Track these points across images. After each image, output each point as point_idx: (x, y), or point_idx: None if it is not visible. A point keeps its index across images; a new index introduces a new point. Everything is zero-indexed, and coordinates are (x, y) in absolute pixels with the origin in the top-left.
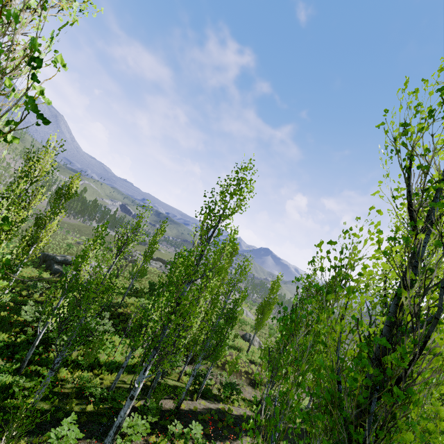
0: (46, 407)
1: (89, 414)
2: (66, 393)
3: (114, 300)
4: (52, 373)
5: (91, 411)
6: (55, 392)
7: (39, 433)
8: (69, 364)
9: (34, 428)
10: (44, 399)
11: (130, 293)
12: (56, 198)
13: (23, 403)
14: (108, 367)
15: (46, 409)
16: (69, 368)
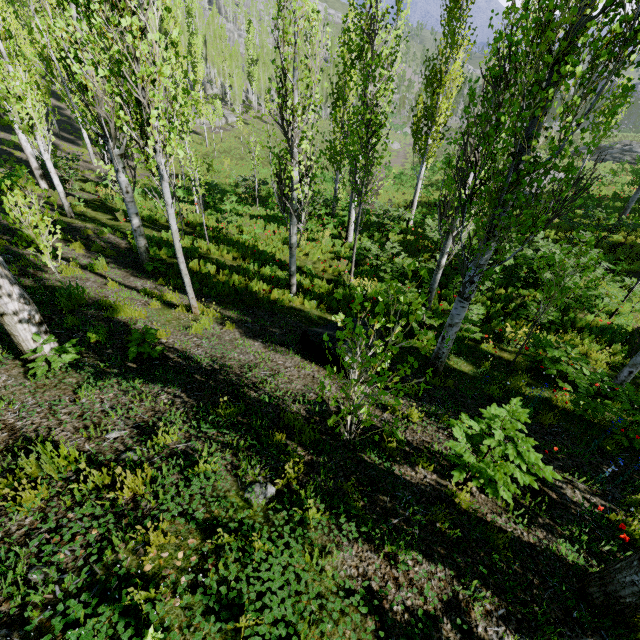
0: (466, 369)
1: (561, 415)
2: (504, 358)
3: (599, 214)
4: (462, 304)
5: (564, 409)
6: (484, 350)
7: (451, 408)
8: (507, 315)
9: (443, 395)
10: (463, 356)
11: (639, 207)
12: (451, 10)
13: (428, 349)
14: (597, 337)
15: (467, 372)
16: (508, 320)
